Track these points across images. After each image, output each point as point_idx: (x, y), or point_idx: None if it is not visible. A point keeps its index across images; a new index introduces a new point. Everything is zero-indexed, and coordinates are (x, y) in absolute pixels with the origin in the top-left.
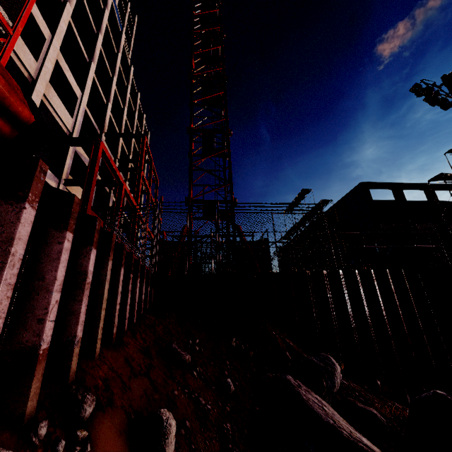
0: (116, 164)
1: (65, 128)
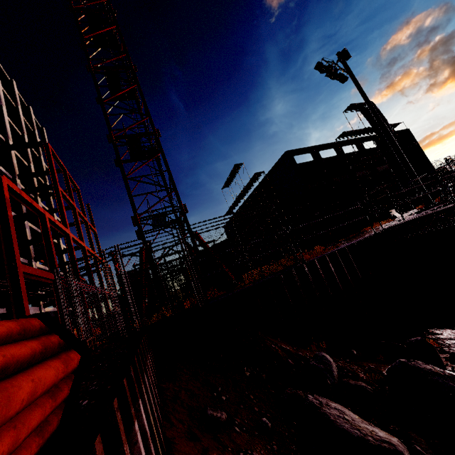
0: (17, 182)
1: None
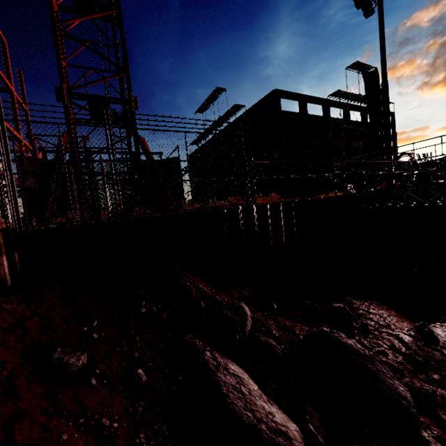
0: None
1: None
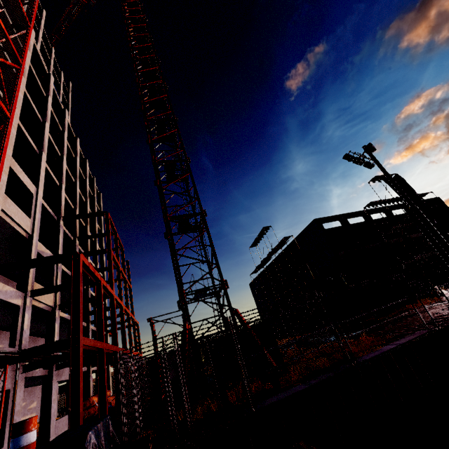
0: (76, 243)
1: (24, 232)
